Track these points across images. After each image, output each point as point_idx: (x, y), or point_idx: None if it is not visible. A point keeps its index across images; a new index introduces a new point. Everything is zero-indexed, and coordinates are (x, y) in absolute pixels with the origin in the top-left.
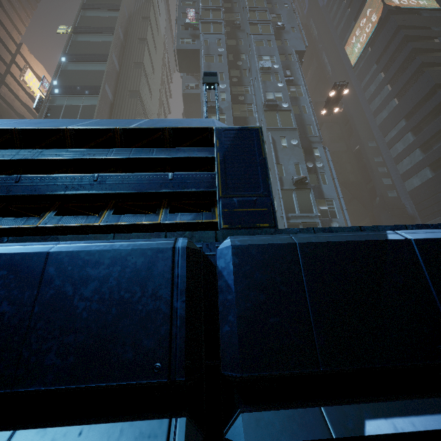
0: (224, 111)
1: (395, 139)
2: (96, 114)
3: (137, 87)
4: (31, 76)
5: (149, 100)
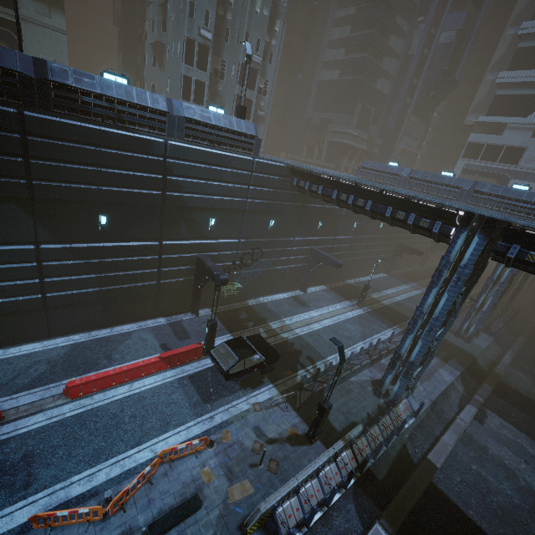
0: None
1: (340, 22)
2: None
3: None
4: None
5: None
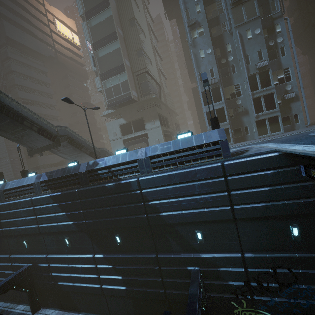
0: (201, 24)
1: None
2: (123, 55)
3: (132, 14)
4: (59, 24)
5: (139, 15)
